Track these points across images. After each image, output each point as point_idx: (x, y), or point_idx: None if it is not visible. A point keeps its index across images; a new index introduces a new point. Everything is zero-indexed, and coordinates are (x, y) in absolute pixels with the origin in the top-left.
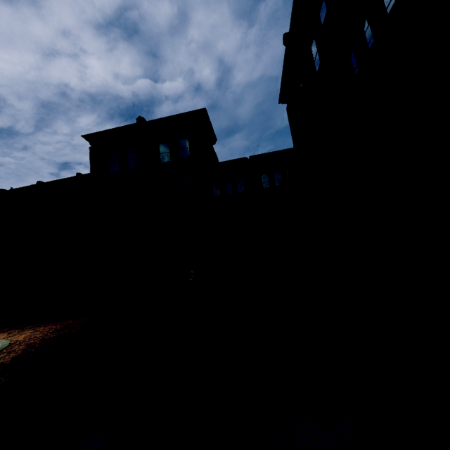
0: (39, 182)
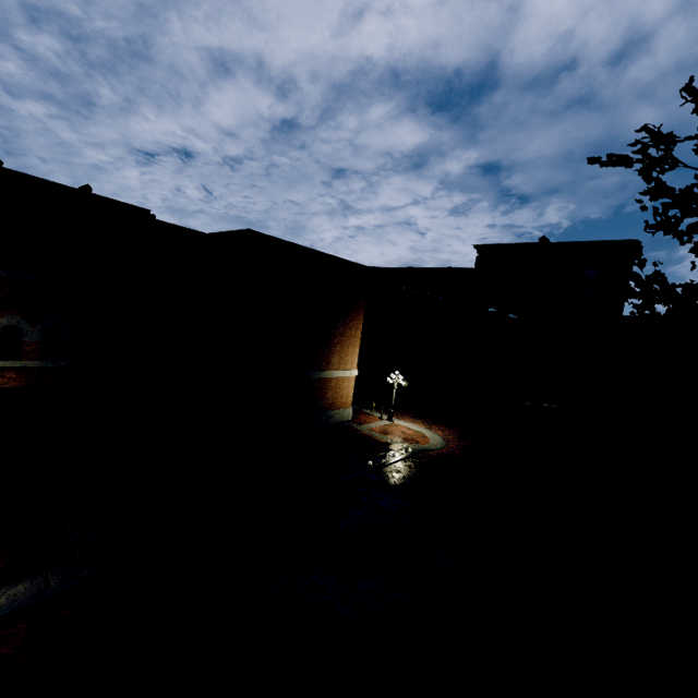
0: (410, 268)
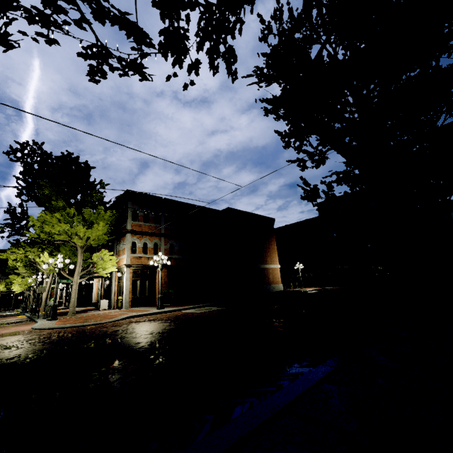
0: (286, 225)
